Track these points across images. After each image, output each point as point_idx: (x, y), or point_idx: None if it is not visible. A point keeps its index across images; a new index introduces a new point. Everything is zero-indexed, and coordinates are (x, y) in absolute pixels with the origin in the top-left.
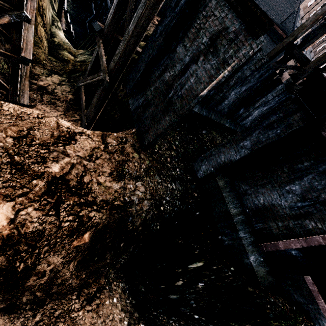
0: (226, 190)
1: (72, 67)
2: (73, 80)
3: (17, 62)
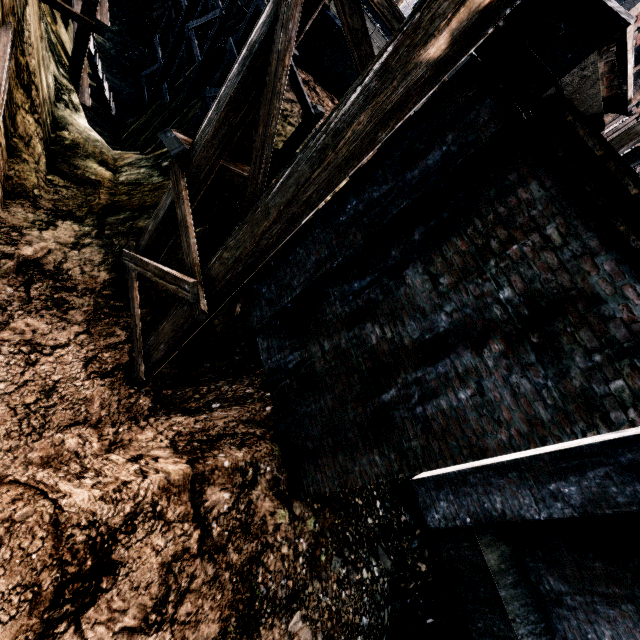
0: (506, 581)
1: (108, 198)
2: (109, 232)
3: None
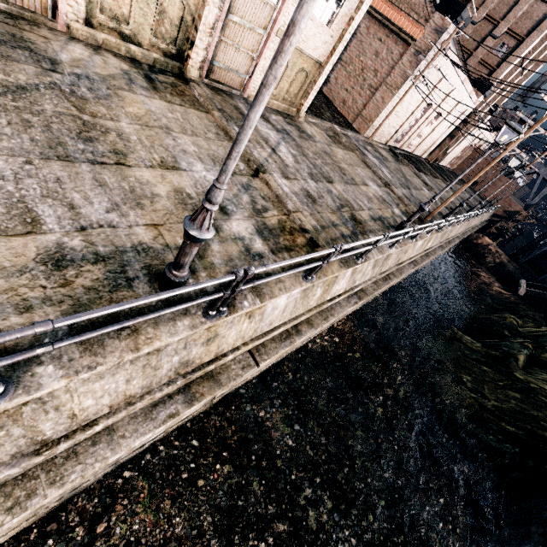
0: None
1: None
2: None
3: None
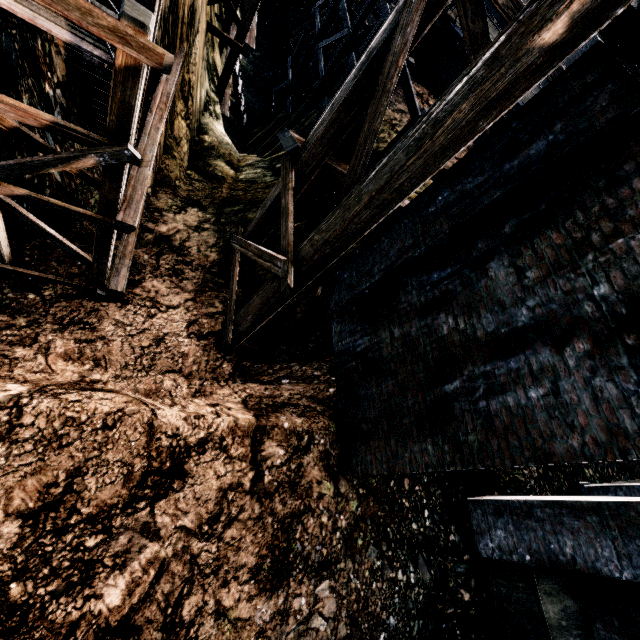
0: None
1: (228, 192)
2: (224, 221)
3: (109, 227)
